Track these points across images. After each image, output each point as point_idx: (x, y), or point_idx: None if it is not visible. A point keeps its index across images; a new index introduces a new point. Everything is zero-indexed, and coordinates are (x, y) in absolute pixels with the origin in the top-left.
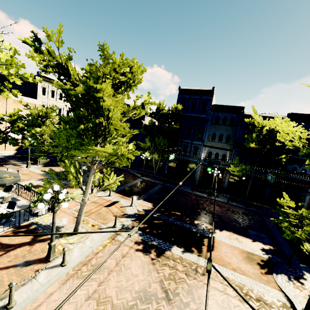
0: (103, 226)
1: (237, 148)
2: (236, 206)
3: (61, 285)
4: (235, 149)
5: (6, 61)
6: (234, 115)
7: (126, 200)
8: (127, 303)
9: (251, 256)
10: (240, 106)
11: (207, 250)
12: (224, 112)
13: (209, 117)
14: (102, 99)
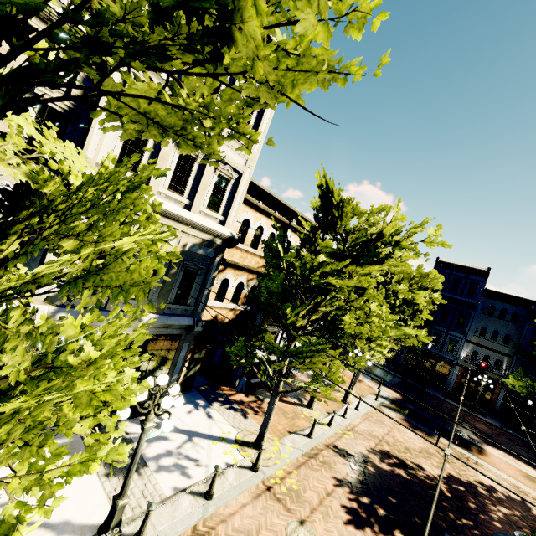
0: (366, 396)
1: (521, 356)
2: (515, 435)
3: (363, 421)
4: (517, 357)
5: (406, 292)
6: (519, 308)
7: (369, 381)
8: (415, 449)
9: (532, 478)
10: (530, 300)
11: (477, 452)
12: (502, 302)
13: (478, 304)
14: (412, 297)
